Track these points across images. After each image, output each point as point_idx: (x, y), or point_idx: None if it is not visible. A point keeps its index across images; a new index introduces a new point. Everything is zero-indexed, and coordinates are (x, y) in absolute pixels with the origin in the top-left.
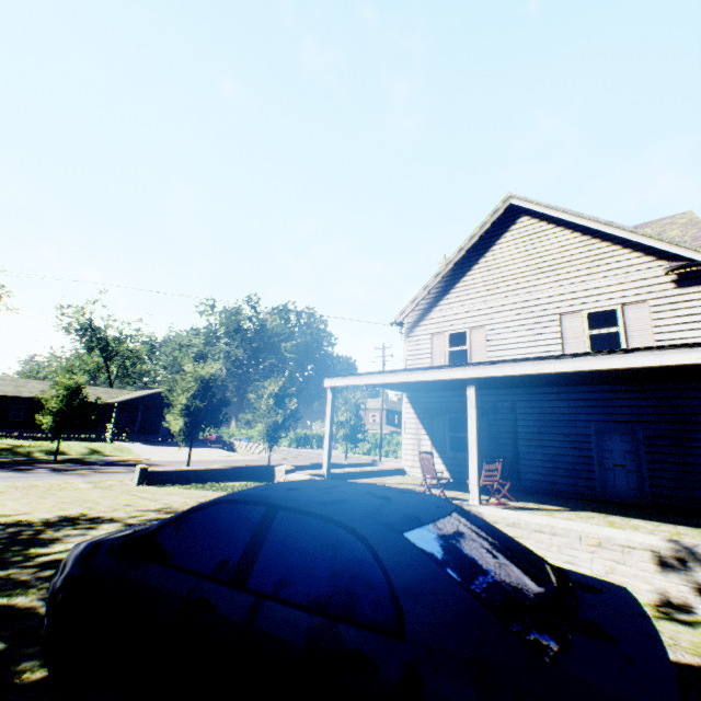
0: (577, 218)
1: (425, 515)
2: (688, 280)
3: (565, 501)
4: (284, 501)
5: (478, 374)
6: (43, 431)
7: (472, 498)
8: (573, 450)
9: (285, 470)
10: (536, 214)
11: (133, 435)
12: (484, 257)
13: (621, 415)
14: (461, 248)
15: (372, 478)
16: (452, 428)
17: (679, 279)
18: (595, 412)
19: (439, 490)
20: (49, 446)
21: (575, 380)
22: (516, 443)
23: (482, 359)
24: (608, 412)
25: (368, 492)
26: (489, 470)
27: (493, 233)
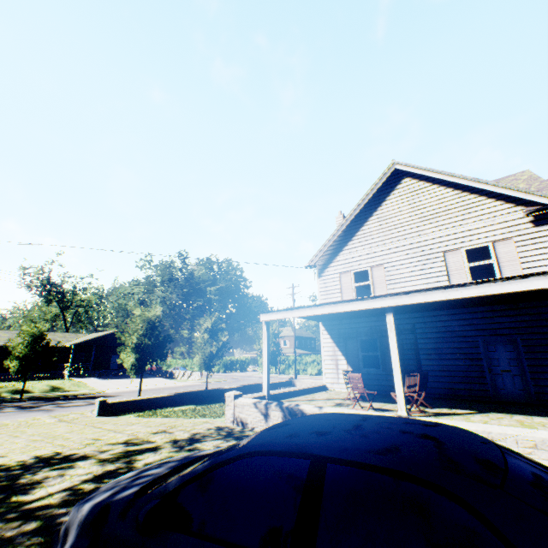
0: (450, 177)
1: (491, 457)
2: (542, 220)
3: (468, 404)
4: (329, 452)
5: (395, 302)
6: (8, 373)
7: (400, 409)
8: (466, 361)
9: (234, 395)
10: (415, 175)
11: (87, 371)
12: (377, 211)
13: (503, 330)
14: (359, 204)
15: (303, 395)
16: (363, 349)
17: (535, 220)
18: (481, 328)
19: (363, 402)
20: (15, 386)
21: (465, 303)
22: (418, 357)
23: (383, 291)
24: (492, 327)
25: (402, 430)
26: (409, 383)
27: (383, 192)
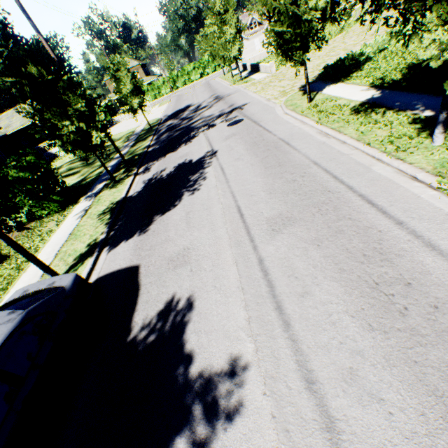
0: None
1: None
2: None
3: None
4: None
5: None
6: None
7: None
8: None
9: None
10: None
11: None
12: None
13: None
14: None
15: None
16: None
17: None
18: None
19: None
20: None
21: None
22: None
23: None
24: None
25: None
26: None
27: None
